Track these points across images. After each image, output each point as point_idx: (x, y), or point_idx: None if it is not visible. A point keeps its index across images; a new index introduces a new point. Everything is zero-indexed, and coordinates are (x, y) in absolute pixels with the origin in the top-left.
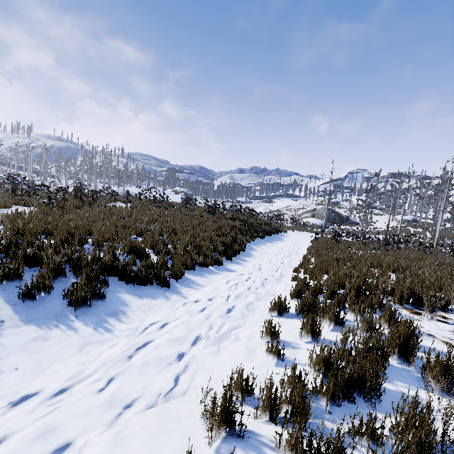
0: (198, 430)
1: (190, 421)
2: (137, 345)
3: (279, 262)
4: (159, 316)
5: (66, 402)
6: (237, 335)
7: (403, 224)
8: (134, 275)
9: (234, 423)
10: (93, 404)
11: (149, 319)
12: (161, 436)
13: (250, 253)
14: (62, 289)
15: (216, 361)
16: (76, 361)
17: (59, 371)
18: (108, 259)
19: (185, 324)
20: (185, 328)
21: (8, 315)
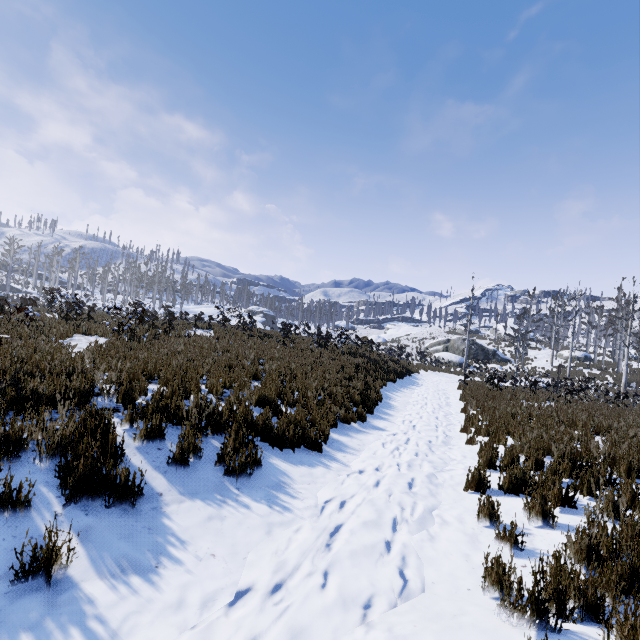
0: (494, 626)
1: (471, 618)
2: (331, 527)
3: (433, 417)
4: (332, 490)
5: (299, 596)
6: (442, 518)
7: (572, 363)
8: (281, 434)
9: (546, 614)
10: (332, 600)
11: (322, 494)
12: (453, 633)
13: (389, 404)
14: (216, 453)
15: (437, 550)
16: (274, 547)
17: (263, 559)
18: (239, 413)
19: (371, 502)
20: (375, 507)
21: (164, 486)
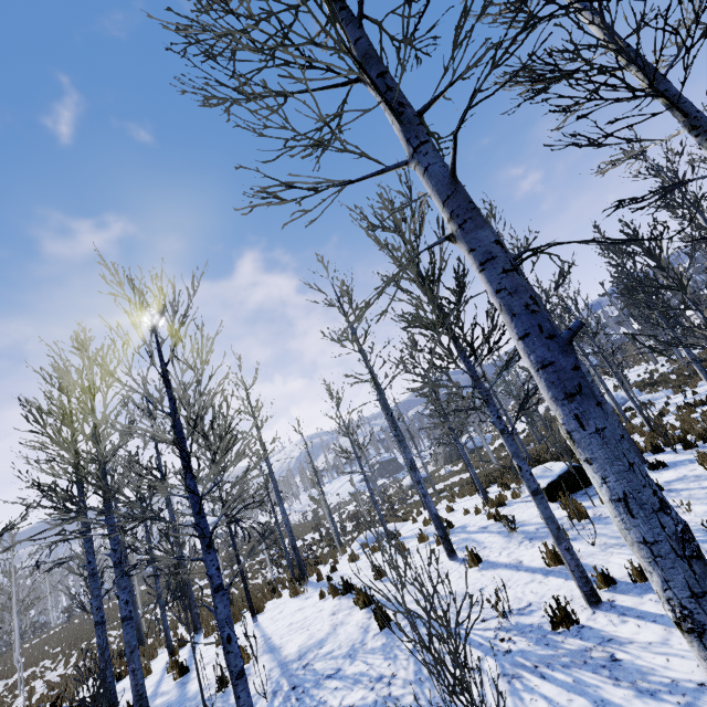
0: None
1: None
2: None
3: None
4: None
5: None
6: None
7: None
8: None
9: None
10: None
11: None
12: None
13: None
14: None
15: None
16: None
17: None
18: None
19: None
20: None
21: None
